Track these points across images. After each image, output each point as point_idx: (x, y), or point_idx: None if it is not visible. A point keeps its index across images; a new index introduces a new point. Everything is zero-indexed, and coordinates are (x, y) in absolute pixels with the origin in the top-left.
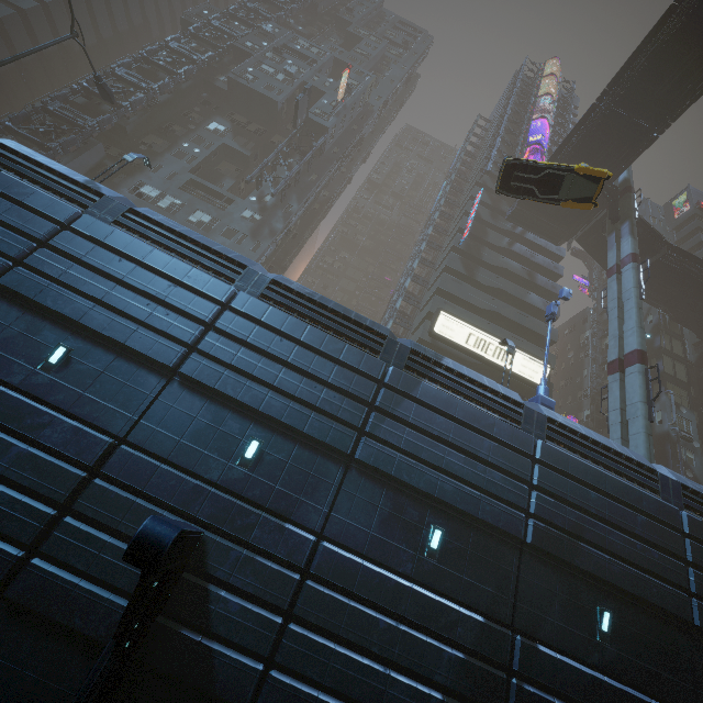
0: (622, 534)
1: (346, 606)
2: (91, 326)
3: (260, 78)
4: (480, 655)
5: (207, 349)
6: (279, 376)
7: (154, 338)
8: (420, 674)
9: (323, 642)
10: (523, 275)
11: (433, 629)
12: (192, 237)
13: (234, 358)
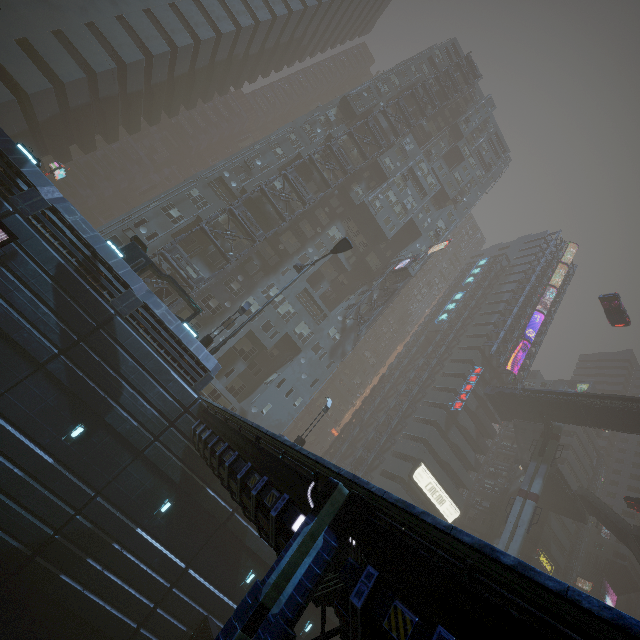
0: None
1: None
2: None
3: (385, 208)
4: None
5: None
6: None
7: None
8: None
9: None
10: (474, 435)
11: None
12: None
13: None
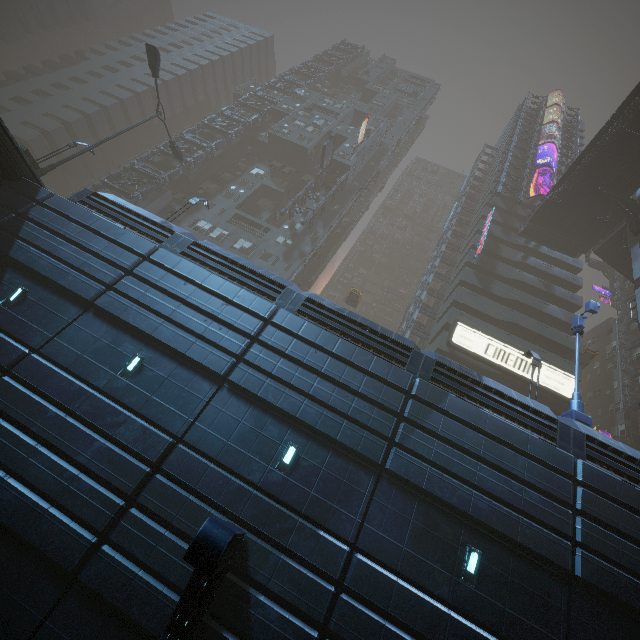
0: None
1: (381, 627)
2: (160, 339)
3: (294, 131)
4: None
5: (251, 360)
6: (314, 385)
7: (209, 350)
8: None
9: None
10: (540, 286)
11: None
12: (241, 263)
13: (275, 368)
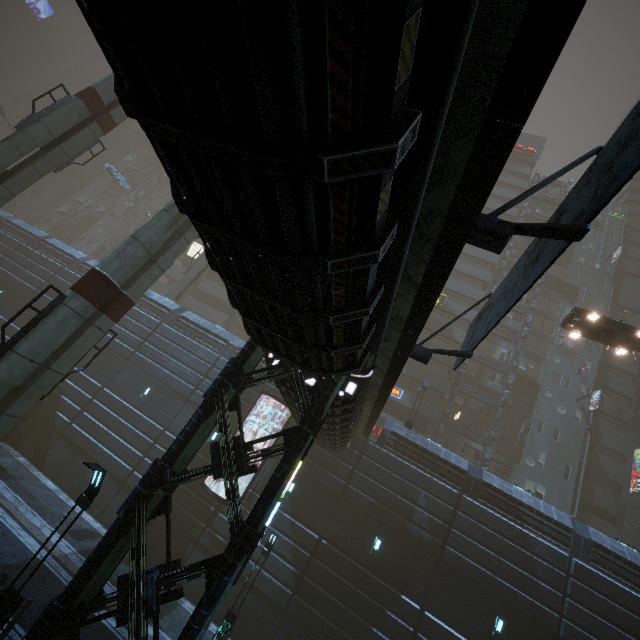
0: None
1: None
2: None
3: None
4: None
5: None
6: None
7: None
8: None
9: None
10: None
11: None
12: None
13: None
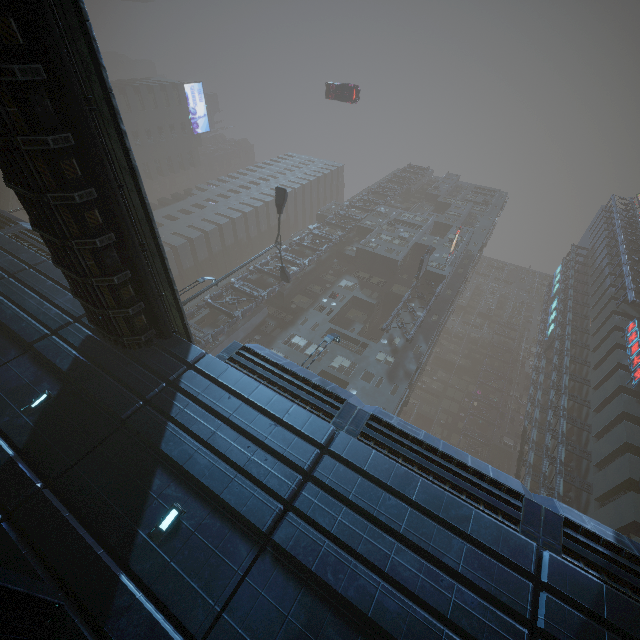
0: None
1: None
2: (385, 626)
3: (381, 245)
4: None
5: None
6: None
7: None
8: None
9: None
10: None
11: None
12: (442, 450)
13: None
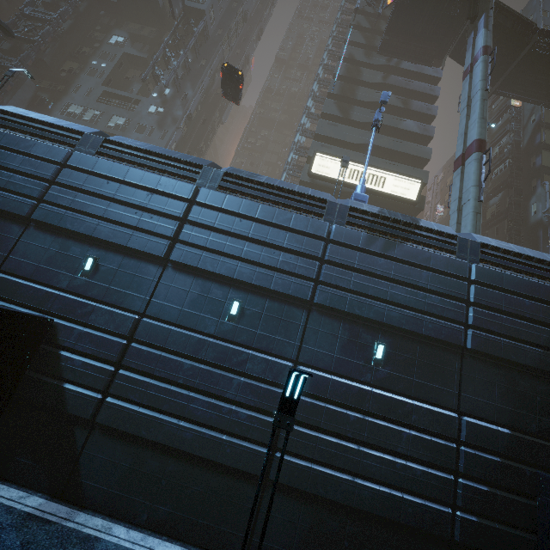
0: (405, 287)
1: (159, 357)
2: None
3: None
4: (265, 380)
5: (50, 199)
6: (107, 209)
7: (11, 198)
8: (215, 394)
9: (142, 379)
10: (397, 104)
11: (226, 366)
12: (41, 119)
13: (71, 202)
